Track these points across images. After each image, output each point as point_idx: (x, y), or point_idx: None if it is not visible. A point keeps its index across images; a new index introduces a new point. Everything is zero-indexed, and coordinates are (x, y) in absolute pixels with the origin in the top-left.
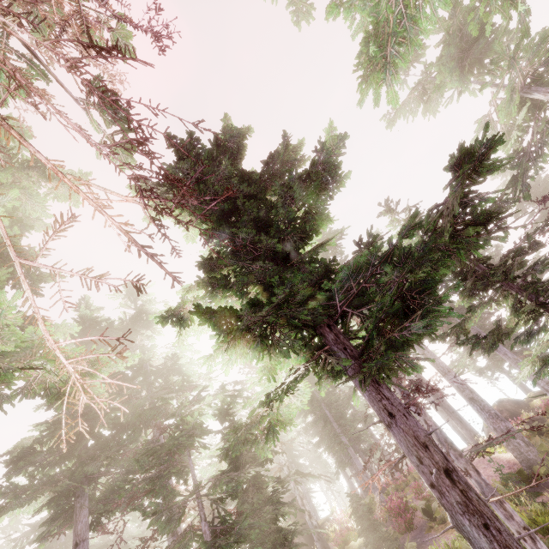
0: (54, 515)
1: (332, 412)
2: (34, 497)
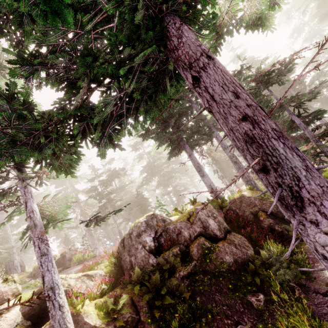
0: (171, 150)
1: (295, 92)
2: (165, 142)
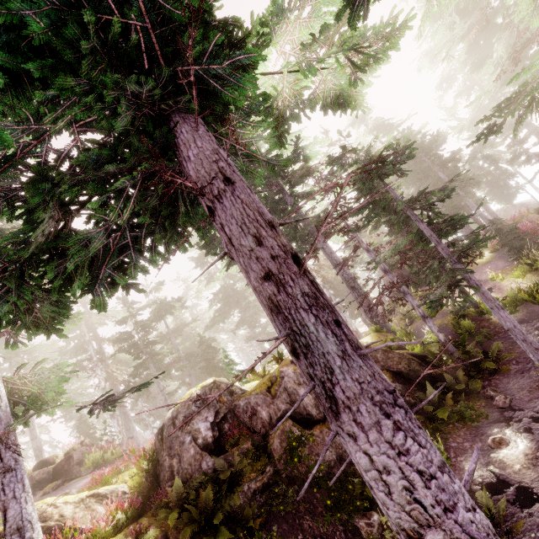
0: None
1: (444, 174)
2: None
